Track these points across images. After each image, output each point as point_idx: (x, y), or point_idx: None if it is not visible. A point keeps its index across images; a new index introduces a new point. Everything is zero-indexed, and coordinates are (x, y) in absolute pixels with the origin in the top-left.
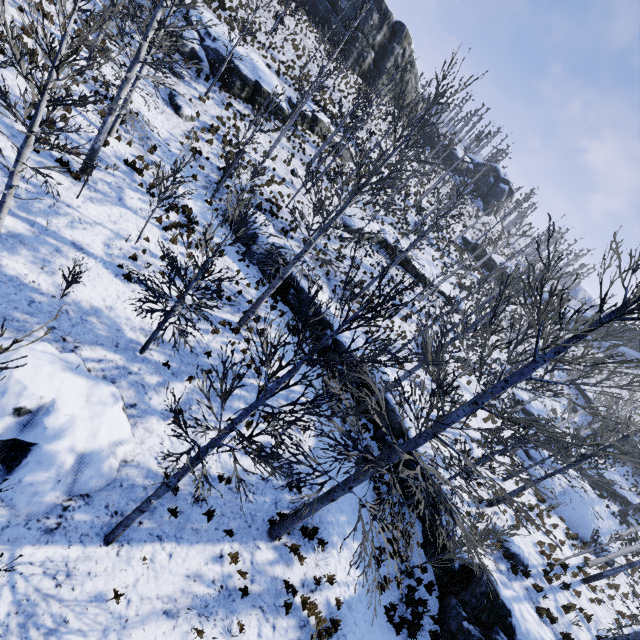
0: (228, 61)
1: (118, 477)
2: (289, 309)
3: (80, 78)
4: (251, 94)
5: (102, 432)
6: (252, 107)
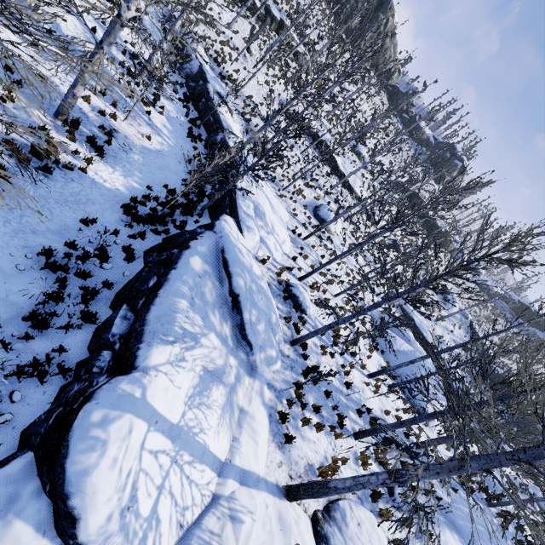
0: None
1: None
2: (198, 114)
3: None
4: None
5: None
6: None
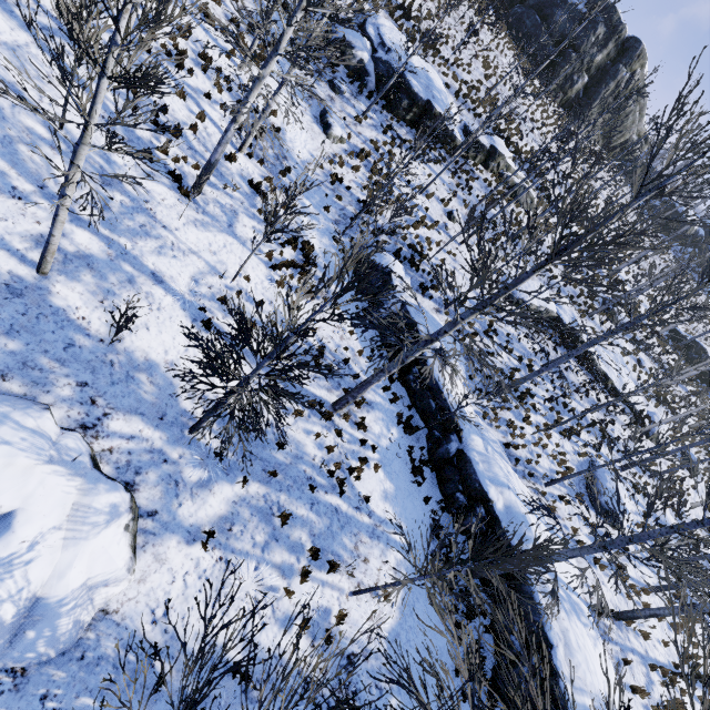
0: (399, 76)
1: (83, 640)
2: (406, 392)
3: (226, 85)
4: (418, 116)
5: (75, 569)
6: (416, 132)
